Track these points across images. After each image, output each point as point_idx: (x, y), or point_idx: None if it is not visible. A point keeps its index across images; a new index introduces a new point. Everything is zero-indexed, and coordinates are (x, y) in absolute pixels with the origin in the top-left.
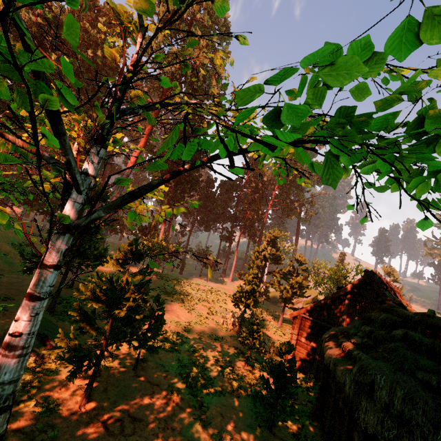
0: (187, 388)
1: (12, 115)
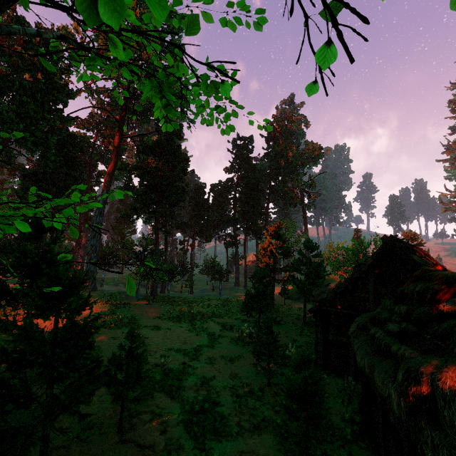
0: (191, 440)
1: None
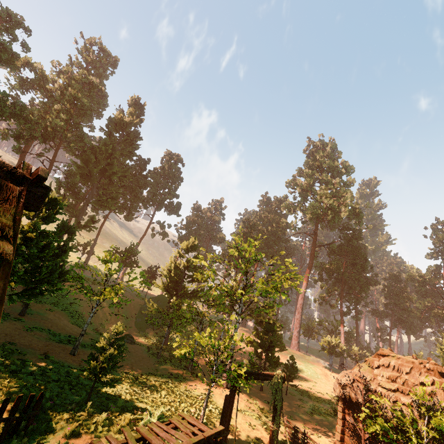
0: (309, 409)
1: None
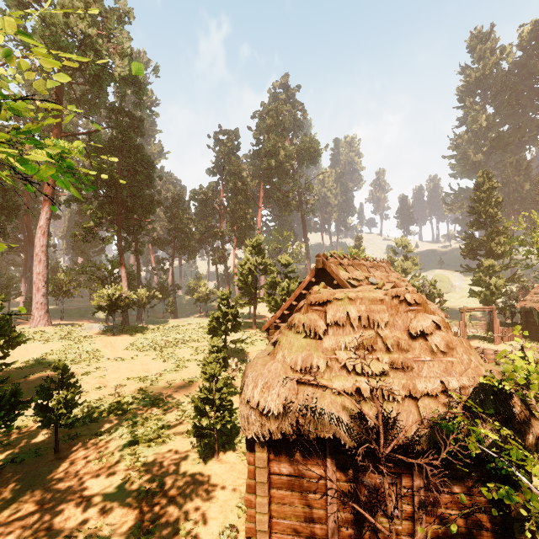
0: (125, 449)
1: None
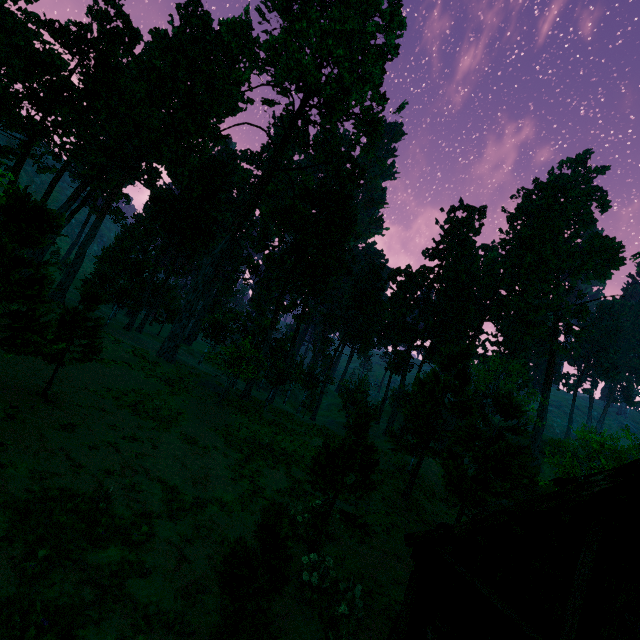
0: None
1: (91, 173)
